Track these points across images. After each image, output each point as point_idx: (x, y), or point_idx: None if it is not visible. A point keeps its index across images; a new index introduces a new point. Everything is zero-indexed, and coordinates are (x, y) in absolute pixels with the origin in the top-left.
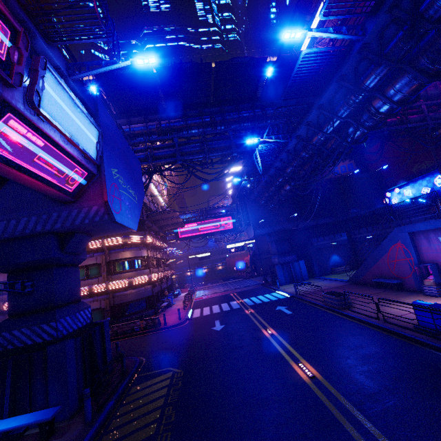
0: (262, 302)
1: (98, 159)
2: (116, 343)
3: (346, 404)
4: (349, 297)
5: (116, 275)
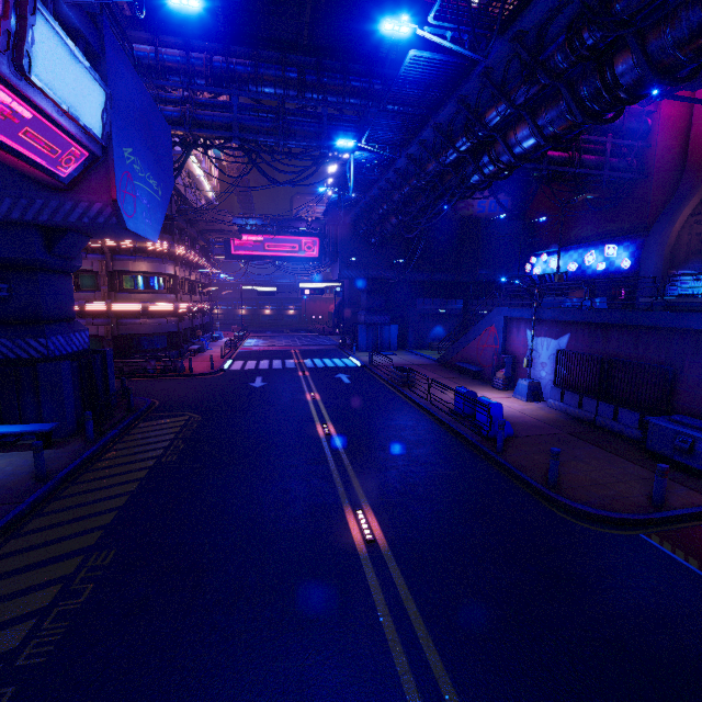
0: (325, 366)
1: (104, 138)
2: (122, 379)
3: (342, 453)
4: (415, 375)
5: (124, 294)
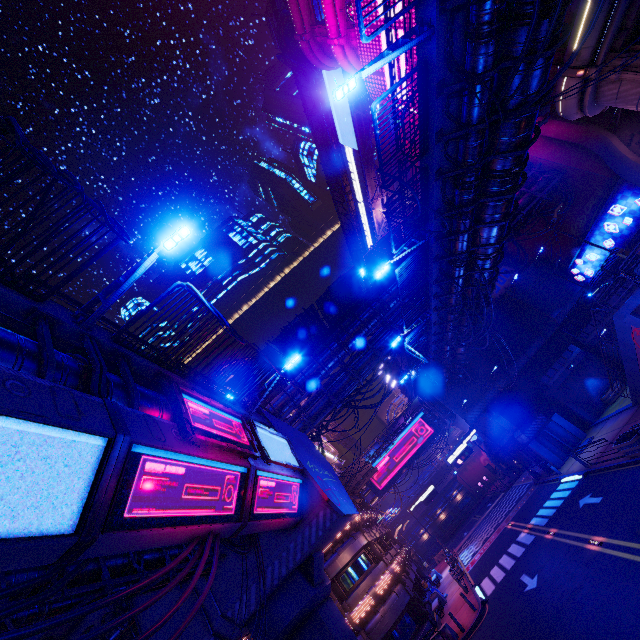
0: (556, 508)
1: (300, 464)
2: None
3: None
4: None
5: (351, 596)
